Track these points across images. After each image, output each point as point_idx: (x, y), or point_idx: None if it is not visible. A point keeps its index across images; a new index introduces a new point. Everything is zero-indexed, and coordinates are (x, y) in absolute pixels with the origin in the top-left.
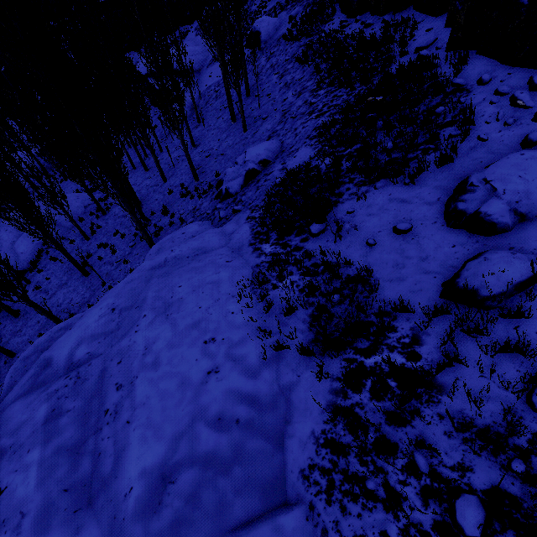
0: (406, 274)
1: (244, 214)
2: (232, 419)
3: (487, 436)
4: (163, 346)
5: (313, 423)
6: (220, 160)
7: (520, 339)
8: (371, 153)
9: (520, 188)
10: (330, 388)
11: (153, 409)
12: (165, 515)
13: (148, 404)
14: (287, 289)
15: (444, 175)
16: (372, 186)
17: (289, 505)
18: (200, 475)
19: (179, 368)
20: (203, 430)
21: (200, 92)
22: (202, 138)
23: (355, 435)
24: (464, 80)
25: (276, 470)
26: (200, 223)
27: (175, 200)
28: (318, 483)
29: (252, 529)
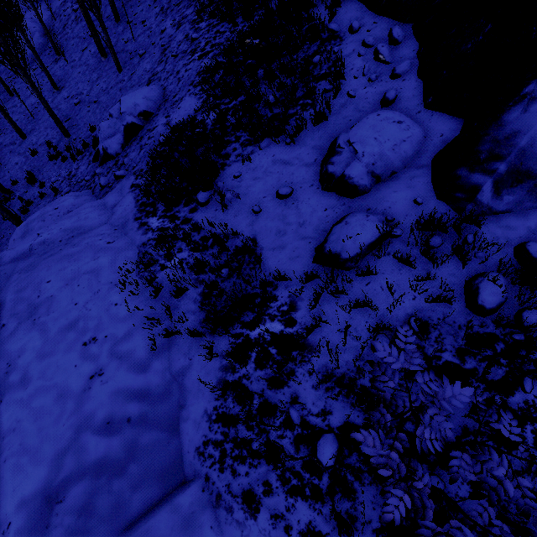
0: (287, 242)
1: (128, 181)
2: (122, 419)
3: (343, 382)
4: (31, 359)
5: (206, 402)
6: (94, 110)
7: (370, 294)
8: (254, 108)
9: (375, 150)
10: (220, 366)
11: (27, 433)
12: (55, 536)
13: (19, 428)
14: (176, 269)
15: (320, 134)
16: (257, 146)
17: (187, 483)
18: (91, 485)
19: (55, 380)
20: (90, 440)
21: (51, 10)
22: (66, 77)
23: (243, 404)
24: (338, 25)
25: (173, 455)
26: (77, 194)
27: (43, 164)
28: (212, 456)
29: (150, 517)
